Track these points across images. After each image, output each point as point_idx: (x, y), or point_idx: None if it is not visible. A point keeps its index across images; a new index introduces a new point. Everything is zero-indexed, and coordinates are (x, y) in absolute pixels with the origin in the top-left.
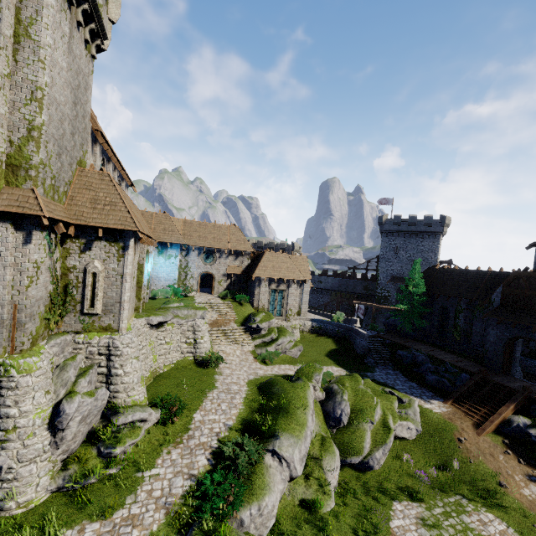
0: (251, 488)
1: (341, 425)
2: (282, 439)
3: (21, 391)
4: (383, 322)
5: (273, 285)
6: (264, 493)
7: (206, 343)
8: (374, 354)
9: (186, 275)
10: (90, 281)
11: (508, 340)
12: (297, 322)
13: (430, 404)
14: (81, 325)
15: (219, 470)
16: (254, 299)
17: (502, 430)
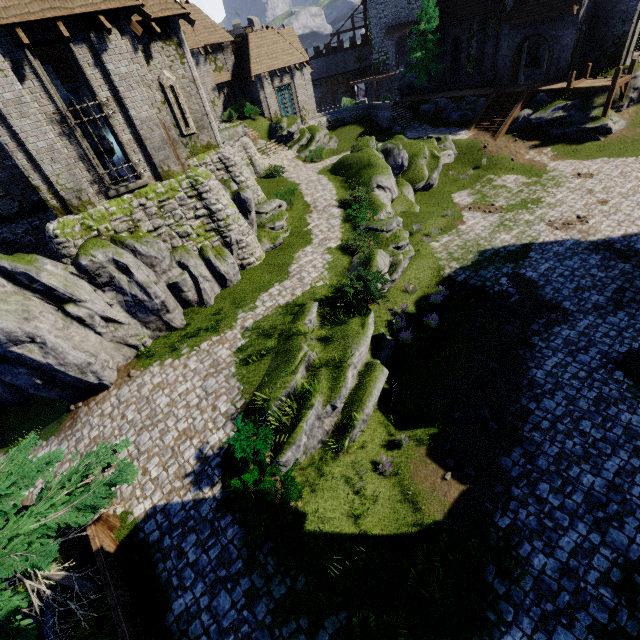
0: (377, 206)
1: (404, 170)
2: (379, 178)
3: (215, 192)
4: (398, 86)
5: (276, 81)
6: (385, 206)
7: (261, 160)
8: (400, 121)
9: None
10: (172, 98)
11: (518, 46)
12: (314, 122)
13: (459, 135)
14: (187, 150)
15: (353, 204)
16: (263, 108)
17: (512, 128)
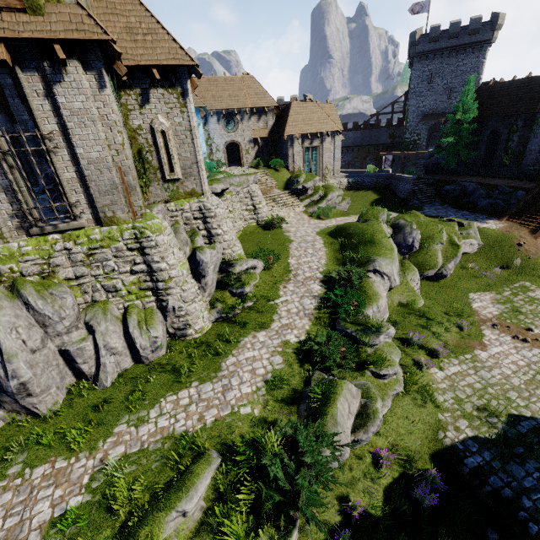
0: (367, 296)
1: (413, 251)
2: (379, 261)
3: (162, 248)
4: (424, 163)
5: (306, 142)
6: (378, 298)
7: (265, 208)
8: (420, 195)
9: (211, 149)
10: (161, 143)
11: None
12: (334, 181)
13: (487, 224)
14: (167, 193)
15: (337, 288)
16: (288, 162)
17: None
